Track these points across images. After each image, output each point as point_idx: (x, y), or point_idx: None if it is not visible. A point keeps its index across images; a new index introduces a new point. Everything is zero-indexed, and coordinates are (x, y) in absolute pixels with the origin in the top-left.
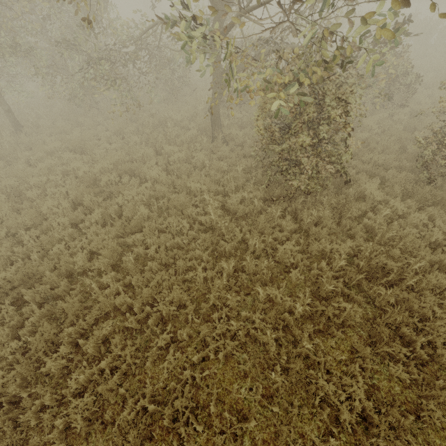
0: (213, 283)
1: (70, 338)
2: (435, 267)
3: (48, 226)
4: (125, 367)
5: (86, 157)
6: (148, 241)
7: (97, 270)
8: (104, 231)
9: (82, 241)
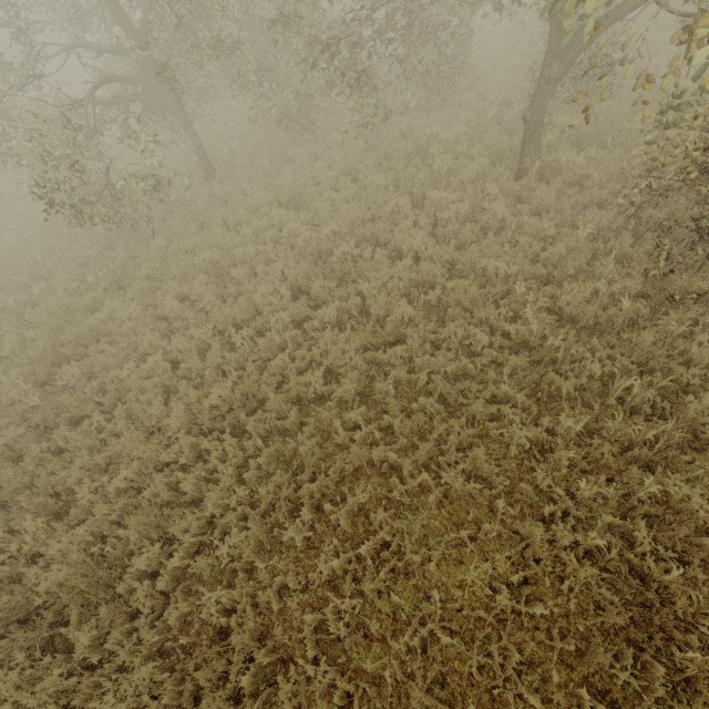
0: (551, 455)
1: (309, 497)
2: None
3: (267, 324)
4: (401, 565)
5: (304, 215)
6: (416, 361)
7: (337, 398)
8: (342, 336)
9: (313, 351)
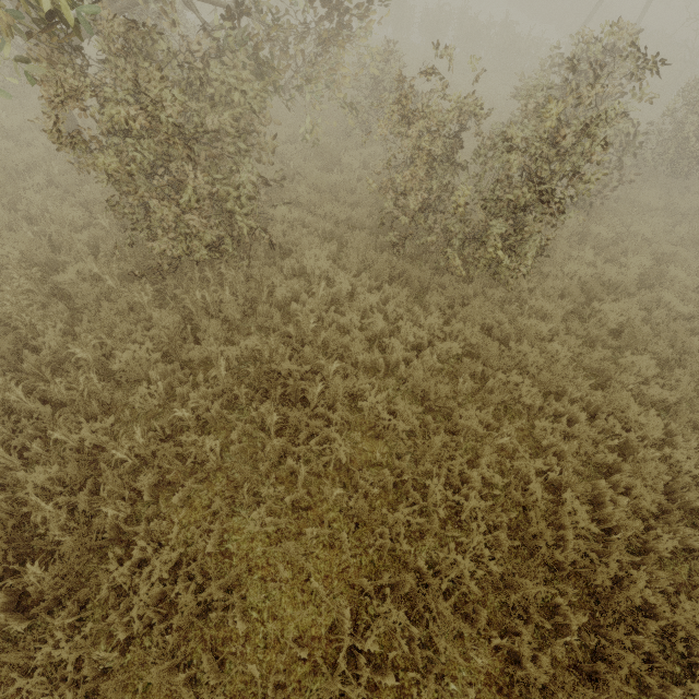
0: None
1: None
2: (362, 368)
3: None
4: None
5: None
6: None
7: None
8: None
9: None
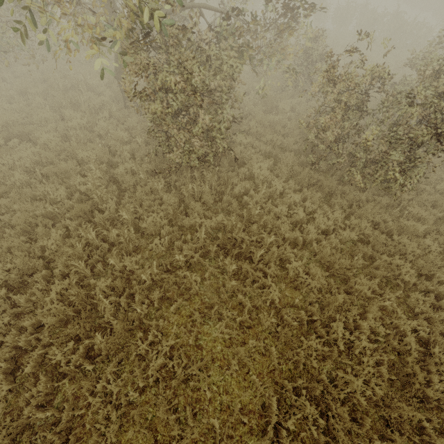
0: (61, 251)
1: None
2: (288, 242)
3: None
4: None
5: None
6: (15, 208)
7: None
8: None
9: None
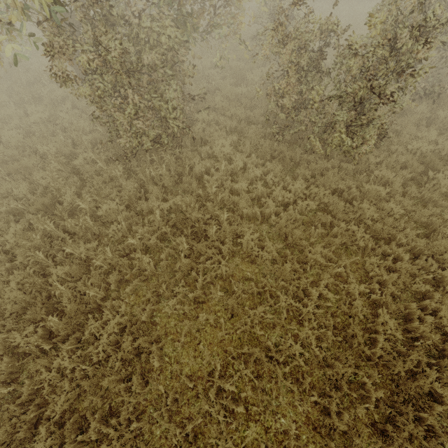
0: (19, 244)
1: None
2: (244, 217)
3: None
4: None
5: None
6: None
7: None
8: None
9: None
